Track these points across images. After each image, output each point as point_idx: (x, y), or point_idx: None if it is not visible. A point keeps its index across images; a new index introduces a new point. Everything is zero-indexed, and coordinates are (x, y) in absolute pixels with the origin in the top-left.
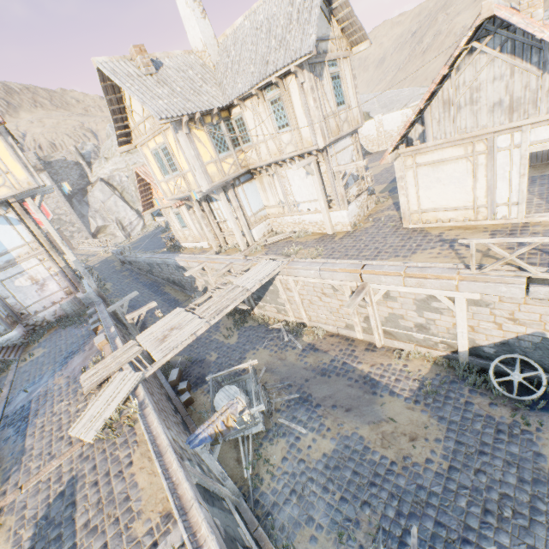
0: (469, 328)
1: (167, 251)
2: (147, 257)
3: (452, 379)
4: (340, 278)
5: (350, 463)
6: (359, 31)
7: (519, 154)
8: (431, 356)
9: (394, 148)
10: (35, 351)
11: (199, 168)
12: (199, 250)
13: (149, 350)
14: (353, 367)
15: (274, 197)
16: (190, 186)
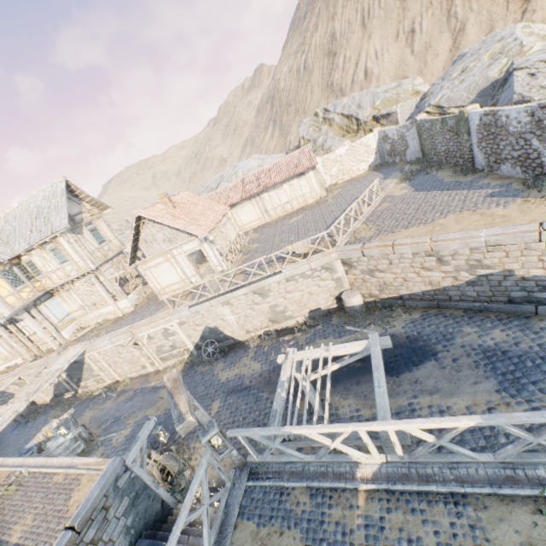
0: (188, 336)
1: None
2: None
3: (192, 365)
4: (123, 338)
5: (139, 429)
6: (103, 205)
7: (184, 256)
8: (184, 360)
9: (131, 263)
10: None
11: None
12: (13, 367)
13: None
14: (147, 387)
15: (75, 304)
16: None
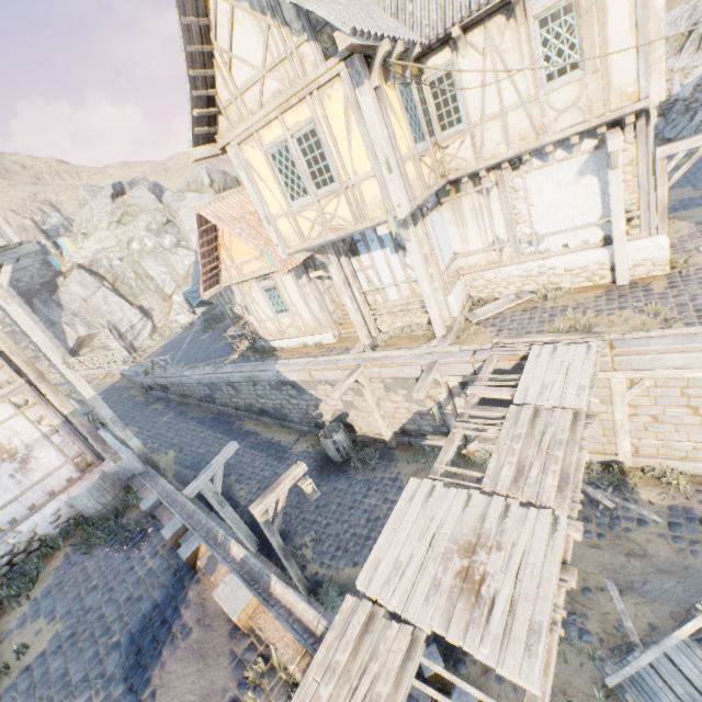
0: None
1: (243, 359)
2: (208, 374)
3: None
4: None
5: None
6: None
7: None
8: None
9: None
10: (27, 631)
11: (395, 166)
12: (316, 348)
13: (457, 640)
14: None
15: (481, 234)
16: (361, 212)
